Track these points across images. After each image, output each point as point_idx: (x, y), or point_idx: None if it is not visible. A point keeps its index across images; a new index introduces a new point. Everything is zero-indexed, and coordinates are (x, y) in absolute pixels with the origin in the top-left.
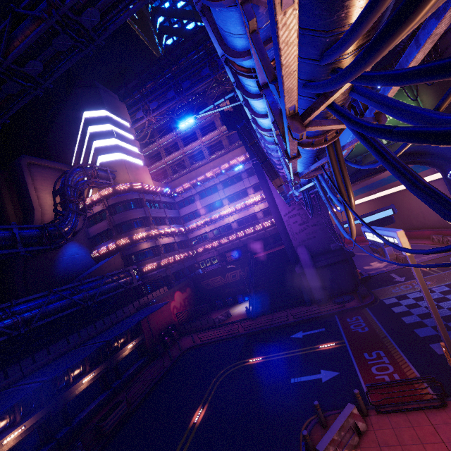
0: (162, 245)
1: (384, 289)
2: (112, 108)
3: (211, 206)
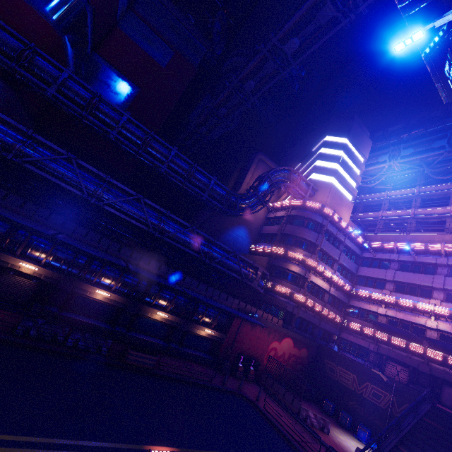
0: (311, 282)
1: None
2: (355, 139)
3: (407, 287)
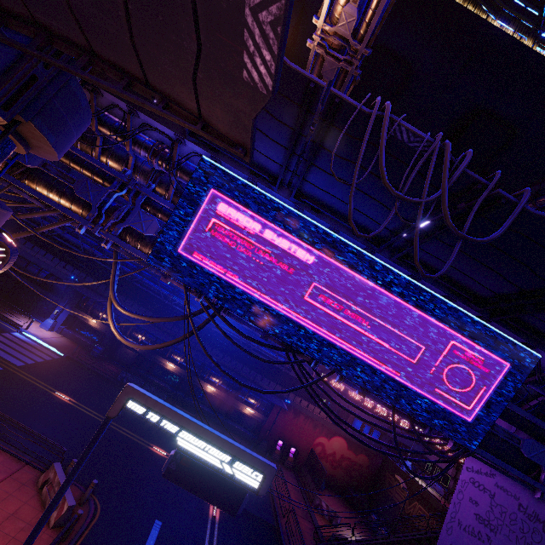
0: None
1: None
2: None
3: None
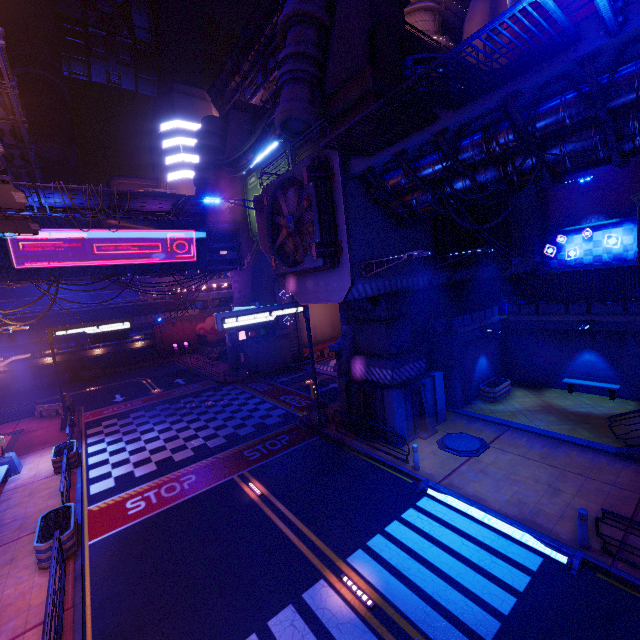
0: None
1: (257, 380)
2: (186, 116)
3: None
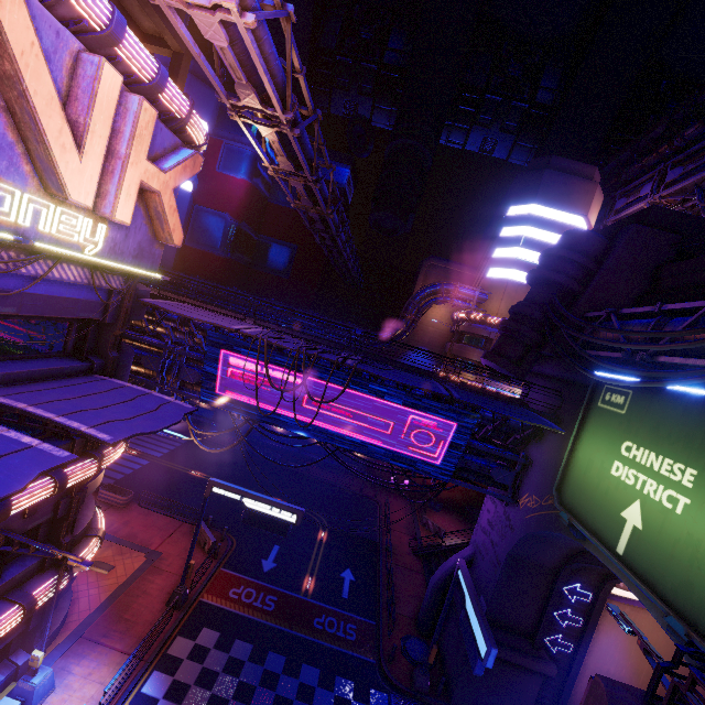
0: None
1: None
2: (550, 200)
3: None
